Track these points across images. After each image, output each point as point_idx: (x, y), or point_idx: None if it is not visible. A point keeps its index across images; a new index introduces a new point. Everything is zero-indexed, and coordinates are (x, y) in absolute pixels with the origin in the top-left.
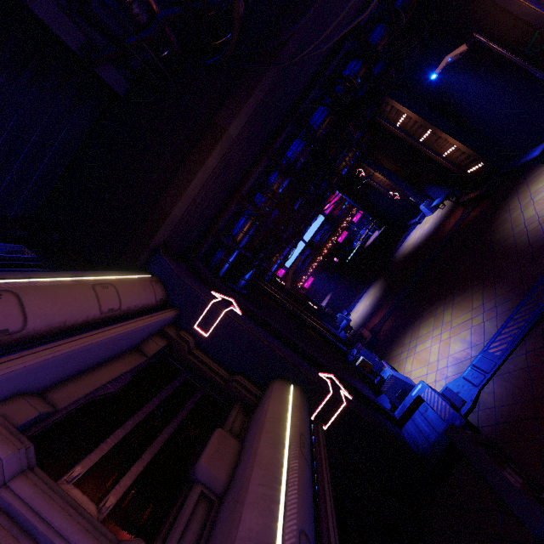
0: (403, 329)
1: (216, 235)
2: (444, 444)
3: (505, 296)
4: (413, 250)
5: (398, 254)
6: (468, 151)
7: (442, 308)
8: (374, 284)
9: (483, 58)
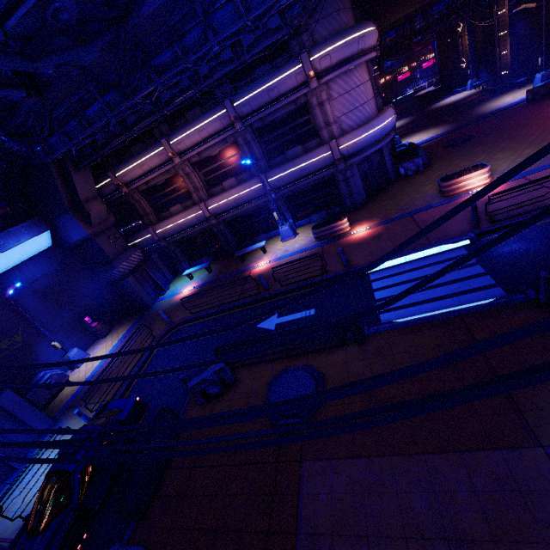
0: (409, 134)
1: (381, 36)
2: (405, 149)
3: (453, 127)
4: (442, 106)
5: (432, 106)
6: (509, 60)
7: (431, 129)
8: (406, 118)
9: (546, 11)
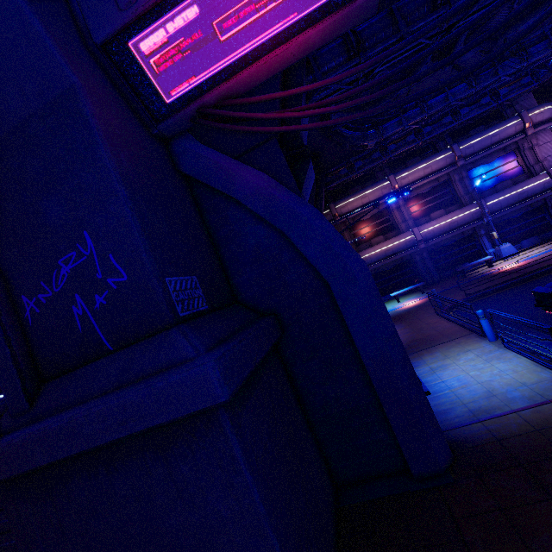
0: None
1: None
2: None
3: None
4: None
5: None
6: None
7: None
8: None
9: None
